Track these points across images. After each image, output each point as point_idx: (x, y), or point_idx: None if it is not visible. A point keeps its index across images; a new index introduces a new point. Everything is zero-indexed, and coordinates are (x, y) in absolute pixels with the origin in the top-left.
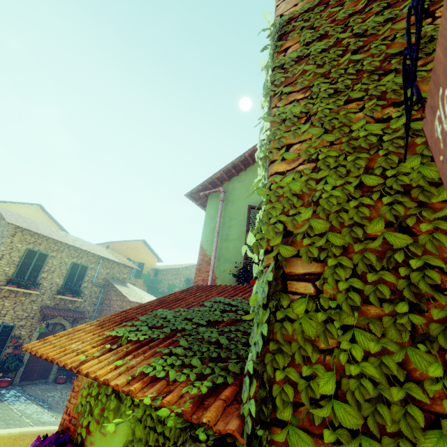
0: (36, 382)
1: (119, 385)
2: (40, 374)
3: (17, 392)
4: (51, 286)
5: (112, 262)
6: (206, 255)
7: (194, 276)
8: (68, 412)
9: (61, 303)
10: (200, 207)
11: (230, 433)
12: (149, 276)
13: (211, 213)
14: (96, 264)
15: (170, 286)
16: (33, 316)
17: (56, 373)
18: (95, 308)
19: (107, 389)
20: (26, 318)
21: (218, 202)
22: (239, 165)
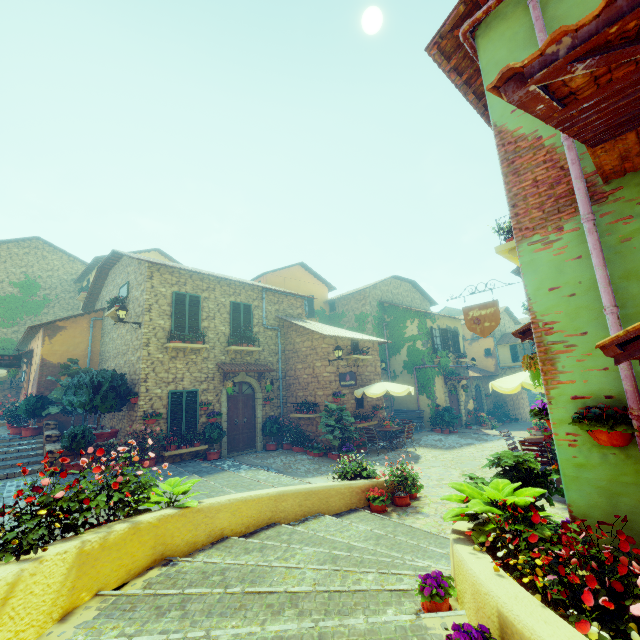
0: (245, 452)
1: None
2: (245, 443)
3: (233, 462)
4: (218, 337)
5: (278, 294)
6: (522, 137)
7: (505, 190)
8: None
9: (237, 357)
10: (453, 77)
11: None
12: (324, 312)
13: (501, 57)
14: (259, 300)
15: (359, 317)
16: (212, 376)
17: (263, 440)
18: (278, 358)
19: None
20: (206, 380)
21: (512, 24)
22: None
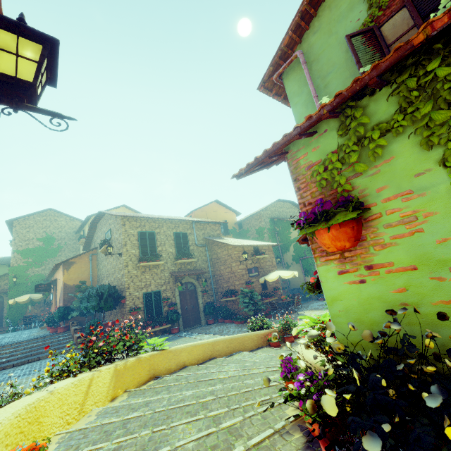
0: (194, 327)
1: (431, 19)
2: (194, 321)
3: (187, 332)
4: (168, 256)
5: (202, 223)
6: None
7: None
8: (307, 204)
9: (182, 267)
10: (276, 98)
11: None
12: (235, 230)
13: (295, 89)
14: (191, 229)
15: (258, 231)
16: (168, 281)
17: (205, 318)
18: (208, 264)
19: (358, 132)
20: (165, 283)
21: (298, 73)
22: (308, 10)
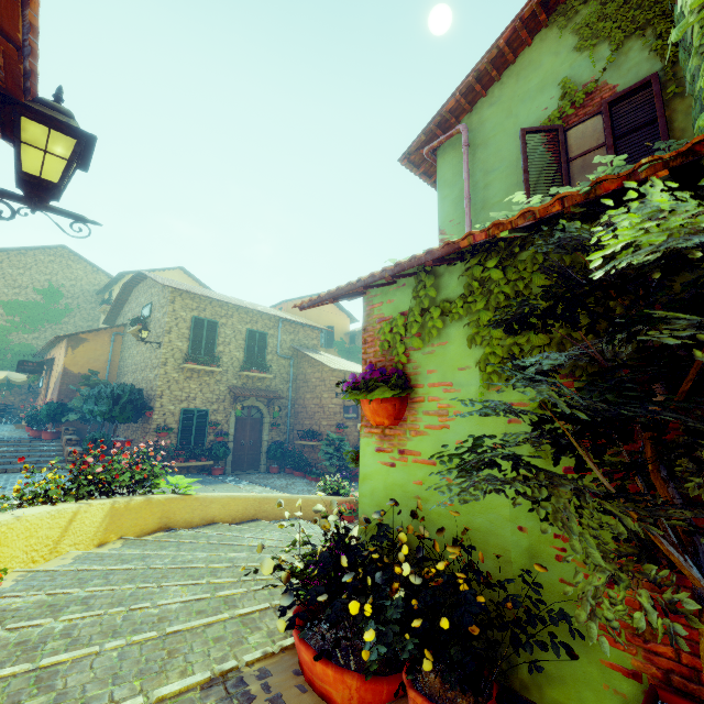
0: (248, 472)
1: (472, 232)
2: (249, 463)
3: (235, 478)
4: (232, 362)
5: (294, 324)
6: None
7: None
8: (368, 362)
9: (249, 382)
10: (424, 178)
11: (693, 152)
12: (344, 344)
13: (448, 177)
14: (276, 329)
15: None
16: (223, 398)
17: (266, 463)
18: (288, 386)
19: (423, 303)
20: (217, 401)
21: (457, 154)
22: (489, 70)
